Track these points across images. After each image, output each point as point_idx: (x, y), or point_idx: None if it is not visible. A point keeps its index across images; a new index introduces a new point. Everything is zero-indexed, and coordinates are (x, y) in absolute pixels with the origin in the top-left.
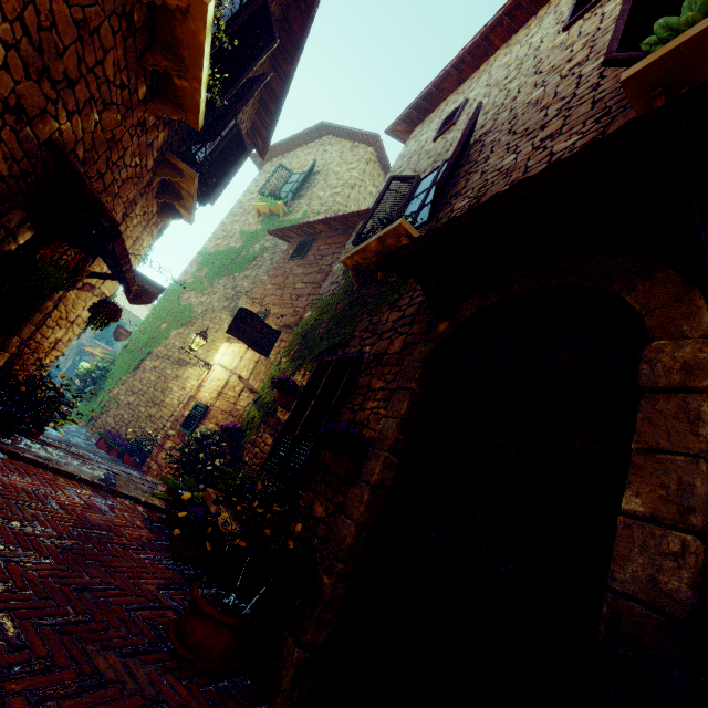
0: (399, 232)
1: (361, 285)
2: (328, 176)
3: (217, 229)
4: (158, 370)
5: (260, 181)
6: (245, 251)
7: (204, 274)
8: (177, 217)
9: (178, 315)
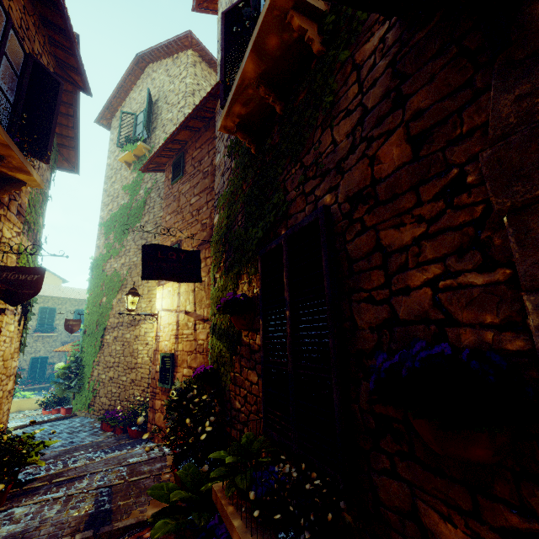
0: (281, 9)
1: (258, 145)
2: (166, 98)
3: (103, 198)
4: (119, 338)
5: (115, 138)
6: (134, 202)
7: (112, 240)
8: (20, 186)
9: (110, 285)
